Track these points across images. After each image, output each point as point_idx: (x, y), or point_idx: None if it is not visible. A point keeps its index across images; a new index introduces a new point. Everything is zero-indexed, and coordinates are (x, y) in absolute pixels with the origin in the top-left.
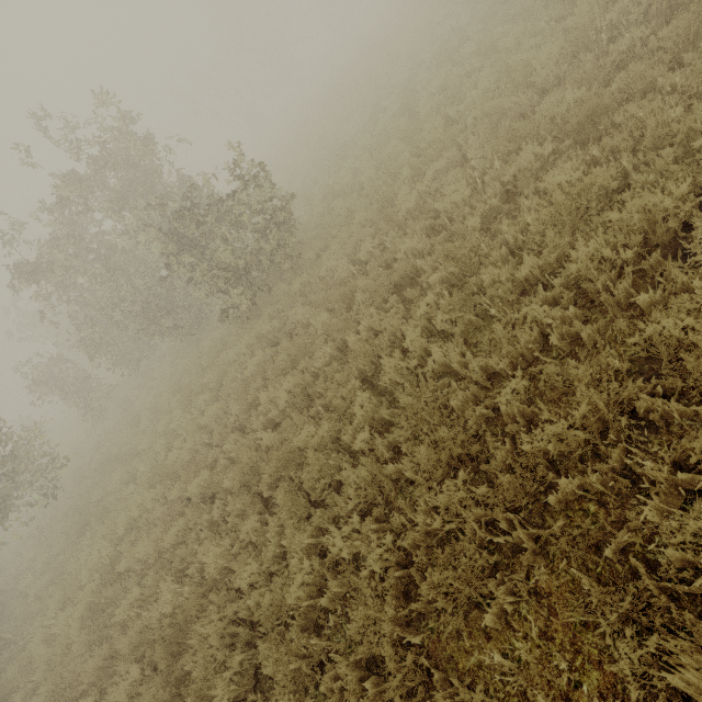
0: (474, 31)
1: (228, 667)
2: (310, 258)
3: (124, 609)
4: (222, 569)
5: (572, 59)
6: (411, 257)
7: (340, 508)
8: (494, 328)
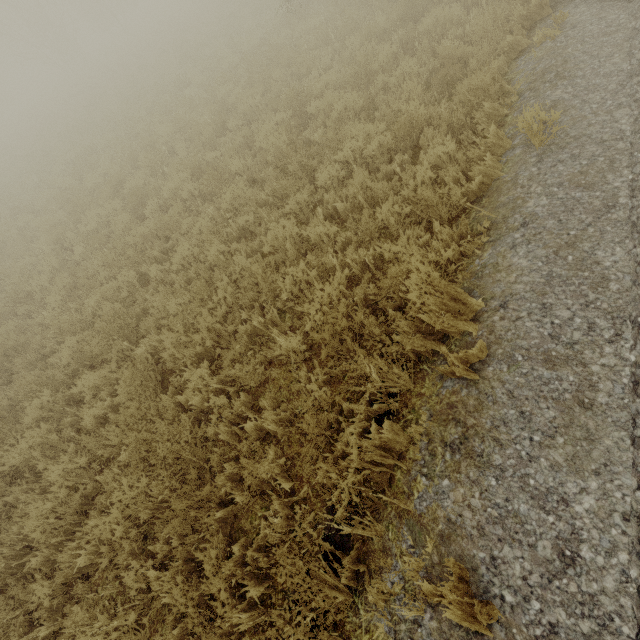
0: (235, 123)
1: None
2: None
3: None
4: None
5: (257, 295)
6: None
7: None
8: None
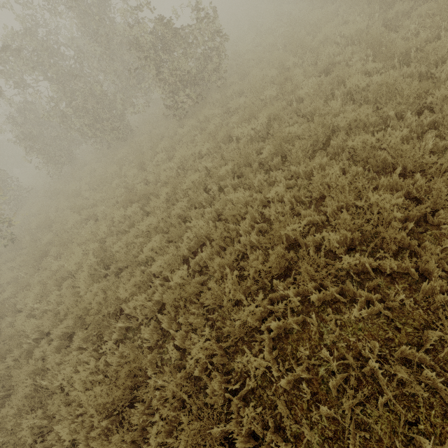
0: None
1: (286, 226)
2: (233, 82)
3: (149, 249)
4: (242, 203)
5: None
6: (331, 57)
7: (336, 149)
8: (425, 49)
